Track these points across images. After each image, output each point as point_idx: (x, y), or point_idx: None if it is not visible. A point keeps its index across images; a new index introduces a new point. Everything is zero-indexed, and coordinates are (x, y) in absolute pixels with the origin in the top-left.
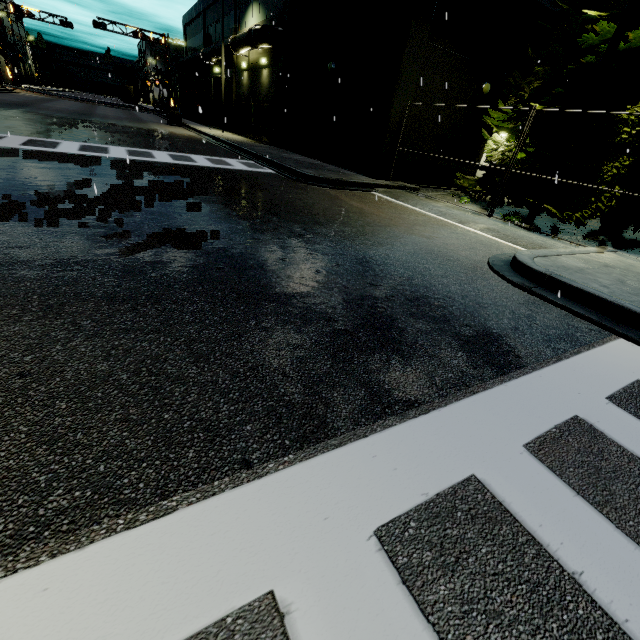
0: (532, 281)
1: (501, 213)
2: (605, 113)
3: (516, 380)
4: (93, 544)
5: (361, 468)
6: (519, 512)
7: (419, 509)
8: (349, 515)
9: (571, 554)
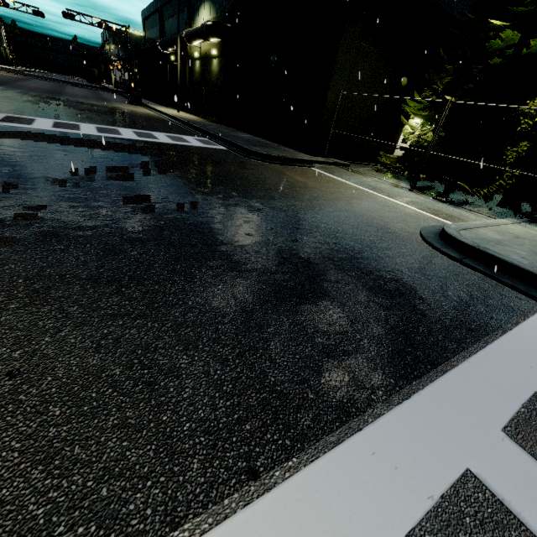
0: (461, 252)
1: (419, 187)
2: (511, 107)
3: (475, 355)
4: None
5: (364, 469)
6: (521, 512)
7: (429, 517)
8: (365, 532)
9: None
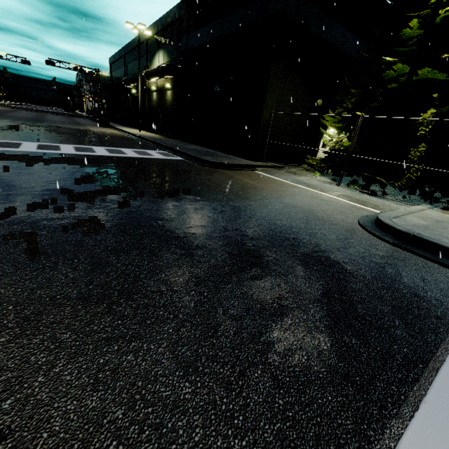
0: (399, 238)
1: (343, 182)
2: (411, 119)
3: None
4: None
5: None
6: None
7: None
8: None
9: None
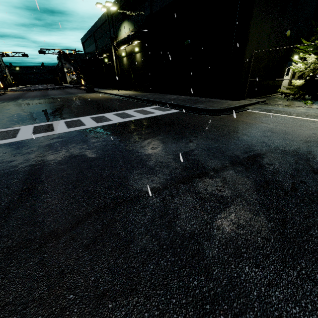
0: None
1: None
2: None
3: None
4: None
5: None
6: None
7: None
8: None
9: None
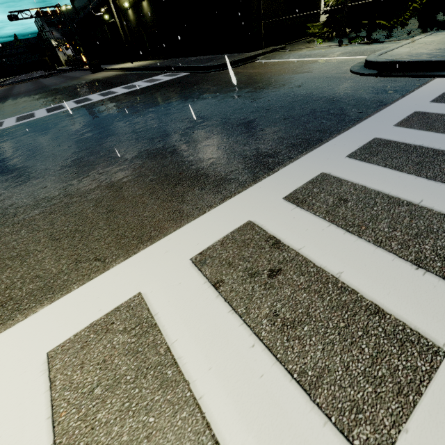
0: (380, 70)
1: (347, 41)
2: None
3: (384, 110)
4: (263, 180)
5: (332, 148)
6: (396, 140)
7: (358, 149)
8: (335, 156)
9: (418, 142)
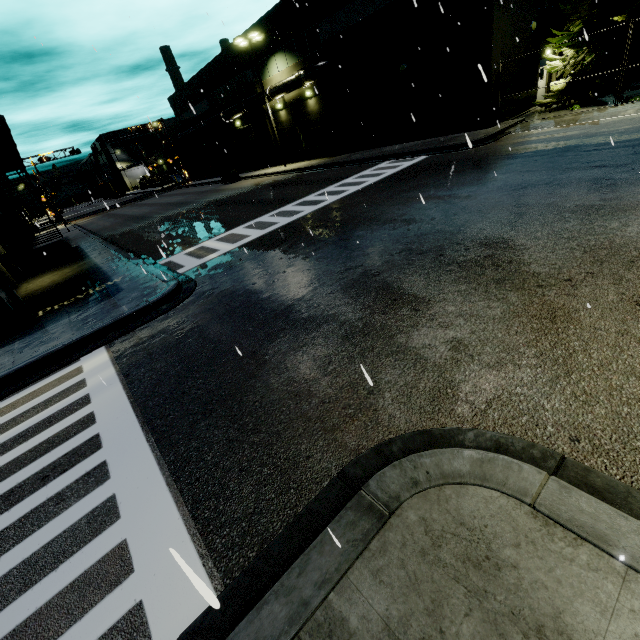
0: None
1: (608, 103)
2: None
3: None
4: None
5: None
6: None
7: None
8: None
9: None
